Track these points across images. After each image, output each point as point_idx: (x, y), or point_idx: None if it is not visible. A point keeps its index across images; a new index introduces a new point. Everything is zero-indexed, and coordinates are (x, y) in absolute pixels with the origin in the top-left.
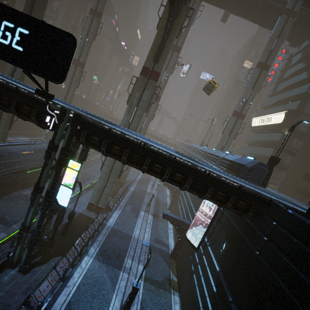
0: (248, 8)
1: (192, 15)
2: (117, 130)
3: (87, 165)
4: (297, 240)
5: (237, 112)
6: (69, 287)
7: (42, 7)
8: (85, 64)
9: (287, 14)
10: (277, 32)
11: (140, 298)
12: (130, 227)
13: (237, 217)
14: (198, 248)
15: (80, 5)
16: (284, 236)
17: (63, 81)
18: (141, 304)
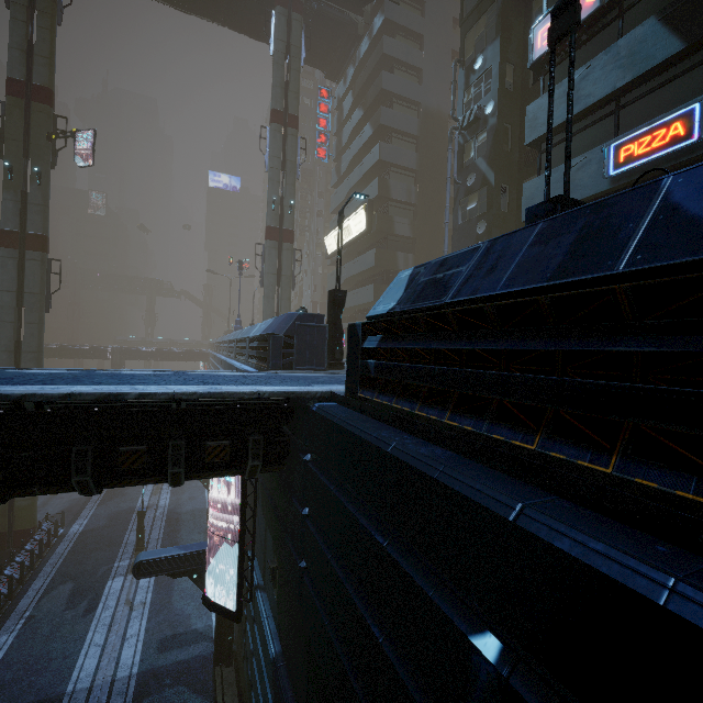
0: None
1: None
2: None
3: None
4: (335, 483)
5: (272, 229)
6: None
7: None
8: None
9: (285, 6)
10: (281, 44)
11: None
12: (56, 669)
13: (270, 479)
14: (238, 612)
15: None
16: (319, 486)
17: None
18: None
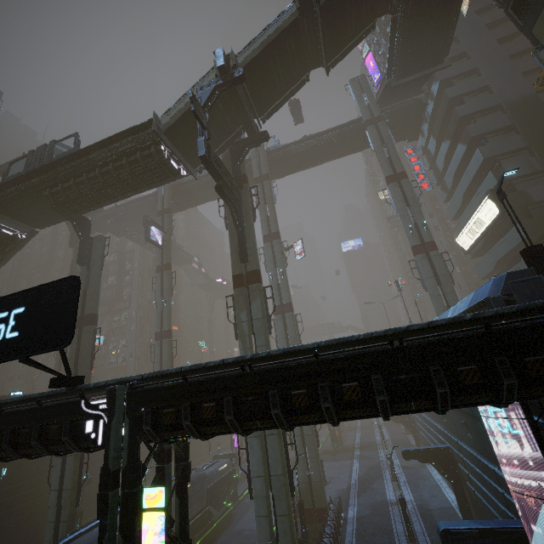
0: (327, 150)
1: (269, 196)
2: (187, 367)
3: (244, 509)
4: None
5: (416, 246)
6: None
7: (95, 296)
8: (171, 330)
9: (371, 124)
10: (377, 142)
11: None
12: None
13: None
14: None
15: (151, 274)
16: None
17: (71, 338)
18: None
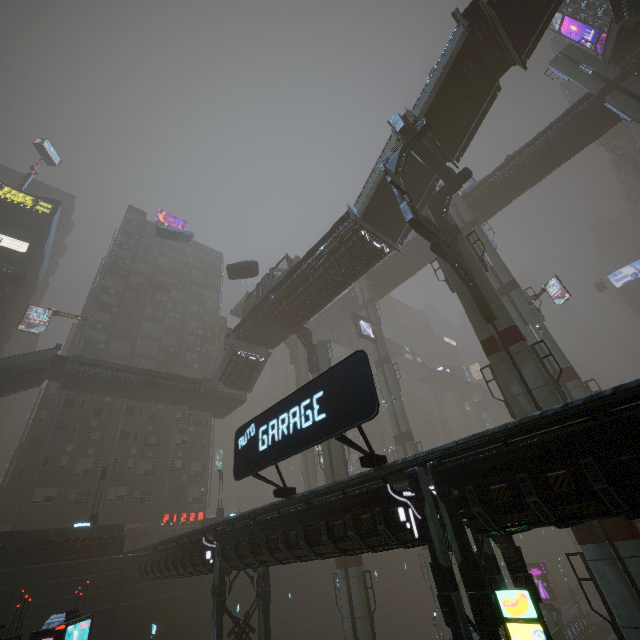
0: (546, 158)
1: (484, 243)
2: (514, 422)
3: None
4: None
5: None
6: None
7: None
8: (410, 431)
9: (610, 91)
10: (632, 107)
11: None
12: None
13: None
14: None
15: None
16: None
17: (377, 407)
18: None
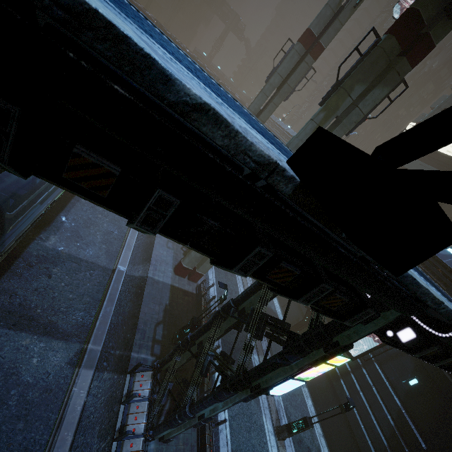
0: None
1: None
2: None
3: None
4: None
5: None
6: (222, 432)
7: None
8: None
9: None
10: None
11: (283, 408)
12: (235, 296)
13: None
14: (357, 359)
15: None
16: None
17: None
18: (286, 415)
